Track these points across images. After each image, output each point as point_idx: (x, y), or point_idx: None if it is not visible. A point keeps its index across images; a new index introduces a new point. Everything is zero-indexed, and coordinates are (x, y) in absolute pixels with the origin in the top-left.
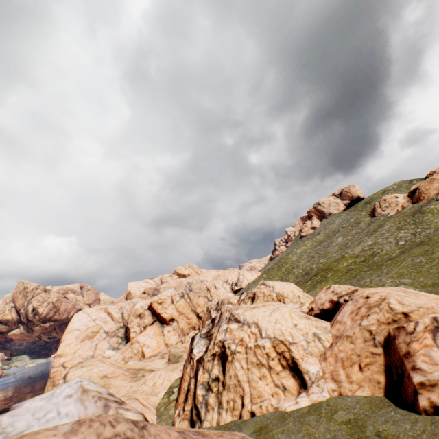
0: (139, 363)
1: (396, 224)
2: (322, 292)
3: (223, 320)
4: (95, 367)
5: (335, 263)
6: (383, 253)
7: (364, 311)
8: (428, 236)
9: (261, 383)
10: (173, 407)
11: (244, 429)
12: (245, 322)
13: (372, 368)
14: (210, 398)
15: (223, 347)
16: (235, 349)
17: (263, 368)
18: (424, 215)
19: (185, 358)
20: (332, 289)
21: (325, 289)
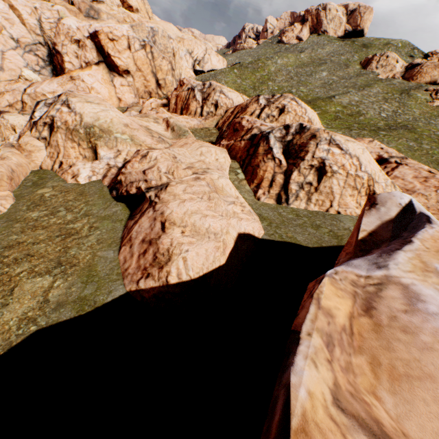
0: (137, 120)
1: (384, 93)
2: (365, 143)
3: (323, 140)
4: (110, 110)
5: (323, 103)
6: (368, 117)
7: (436, 183)
8: (409, 123)
9: (349, 199)
10: (247, 186)
11: (343, 221)
12: (347, 152)
13: (434, 216)
14: (300, 194)
15: (322, 164)
16: (337, 171)
17: (356, 191)
18: (410, 99)
19: (192, 135)
20: (374, 144)
21: (368, 141)
